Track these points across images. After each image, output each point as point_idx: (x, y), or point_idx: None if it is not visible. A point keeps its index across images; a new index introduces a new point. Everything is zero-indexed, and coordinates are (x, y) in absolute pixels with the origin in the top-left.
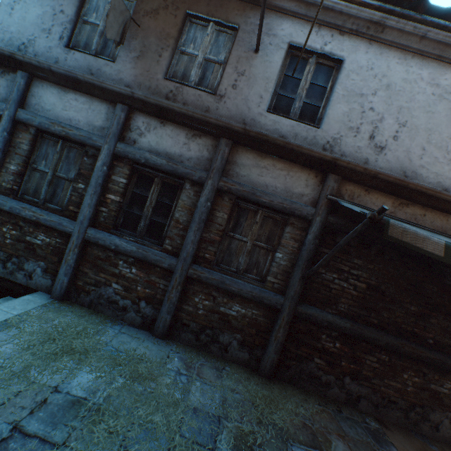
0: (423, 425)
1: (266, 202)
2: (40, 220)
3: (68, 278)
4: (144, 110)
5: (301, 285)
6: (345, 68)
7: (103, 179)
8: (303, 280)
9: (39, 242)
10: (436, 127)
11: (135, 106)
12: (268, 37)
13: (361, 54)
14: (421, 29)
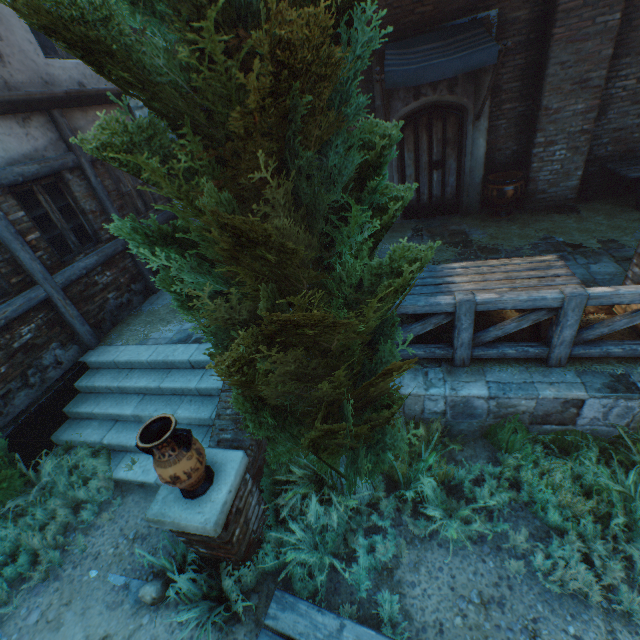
0: None
1: None
2: (11, 318)
3: (88, 325)
4: None
5: None
6: None
7: (13, 226)
8: None
9: (30, 336)
10: None
11: None
12: None
13: None
14: None
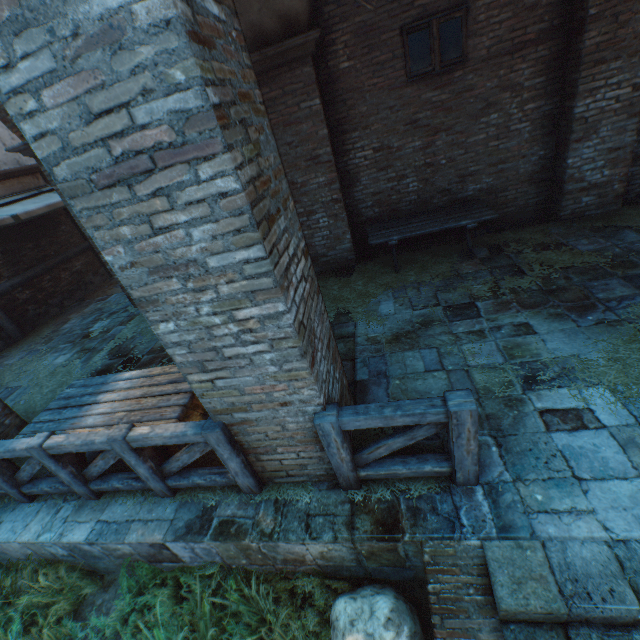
0: (89, 287)
1: None
2: None
3: None
4: None
5: None
6: None
7: None
8: None
9: None
10: None
11: None
12: None
13: None
14: None
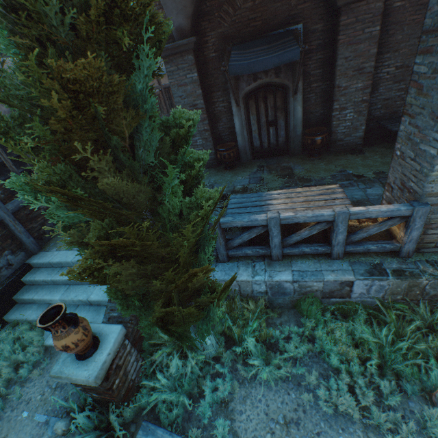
0: None
1: None
2: None
3: (32, 237)
4: None
5: None
6: None
7: None
8: None
9: None
10: None
11: None
12: None
13: None
14: None
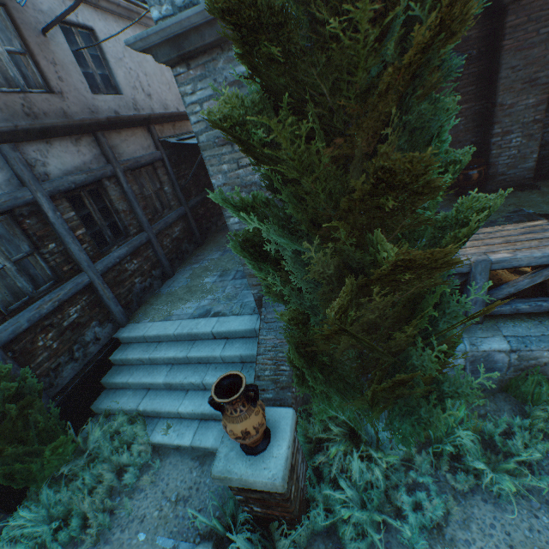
0: None
1: (145, 163)
2: (63, 300)
3: (120, 305)
4: (29, 138)
5: (183, 195)
6: (101, 37)
7: (67, 223)
8: (182, 192)
9: (76, 316)
10: (155, 71)
11: (19, 139)
12: (40, 15)
13: (99, 22)
14: (117, 1)
